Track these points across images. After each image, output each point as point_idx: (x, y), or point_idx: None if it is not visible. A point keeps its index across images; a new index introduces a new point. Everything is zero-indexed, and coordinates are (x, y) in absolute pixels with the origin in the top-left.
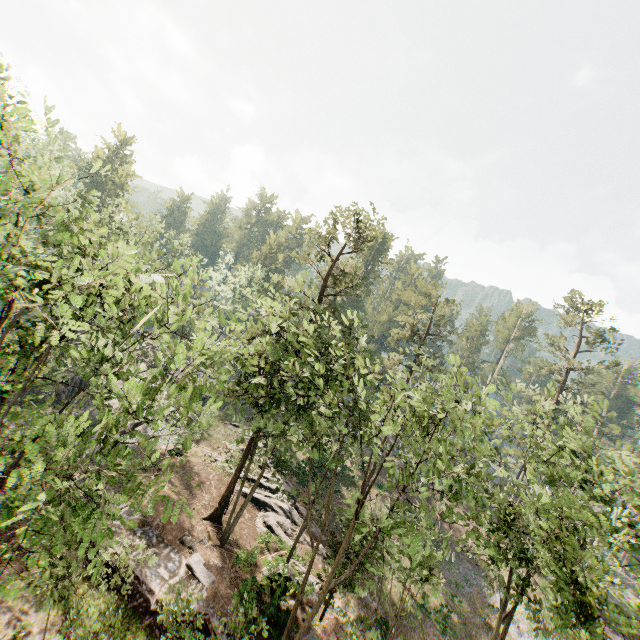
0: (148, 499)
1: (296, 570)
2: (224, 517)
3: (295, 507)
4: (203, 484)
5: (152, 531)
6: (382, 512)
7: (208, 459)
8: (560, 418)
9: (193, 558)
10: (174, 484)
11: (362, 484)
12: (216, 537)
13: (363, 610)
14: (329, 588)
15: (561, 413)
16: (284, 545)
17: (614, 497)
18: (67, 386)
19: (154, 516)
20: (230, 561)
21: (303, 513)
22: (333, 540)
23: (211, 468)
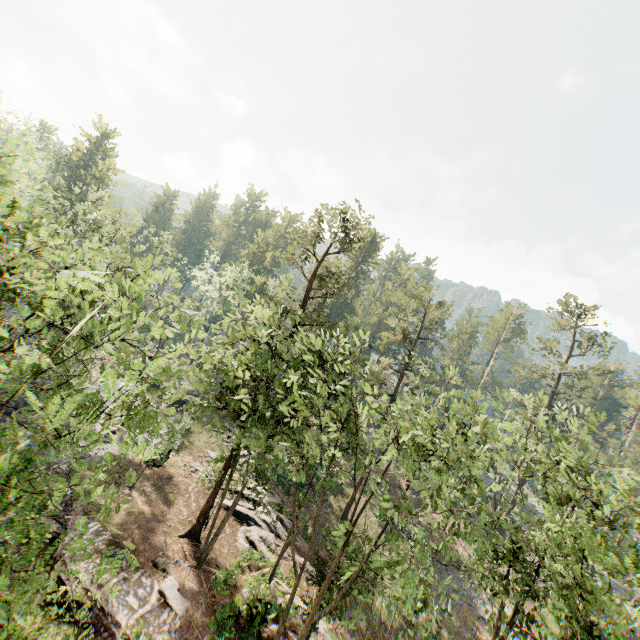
0: (120, 517)
1: (279, 590)
2: (203, 533)
3: (280, 519)
4: (182, 497)
5: (122, 553)
6: (371, 521)
7: (188, 469)
8: (557, 431)
9: (166, 582)
10: (150, 498)
11: (350, 492)
12: (193, 557)
13: (350, 631)
14: (311, 619)
15: (551, 417)
16: (267, 562)
17: (615, 518)
18: (36, 392)
19: (125, 536)
20: (207, 583)
21: (288, 526)
22: (318, 560)
23: (191, 479)
